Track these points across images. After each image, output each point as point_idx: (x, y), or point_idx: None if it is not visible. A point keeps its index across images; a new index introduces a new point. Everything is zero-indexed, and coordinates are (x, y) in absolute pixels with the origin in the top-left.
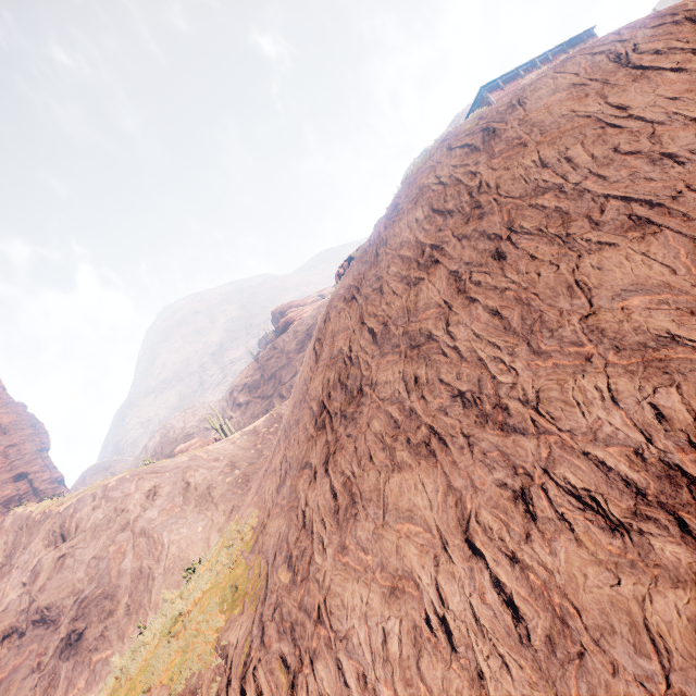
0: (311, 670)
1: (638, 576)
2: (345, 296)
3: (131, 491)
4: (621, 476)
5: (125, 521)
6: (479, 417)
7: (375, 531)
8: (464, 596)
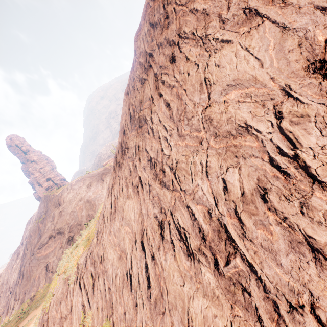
0: (98, 280)
1: (191, 285)
2: (126, 91)
3: (81, 185)
4: (199, 225)
5: (80, 197)
6: (154, 175)
7: (119, 227)
8: (137, 268)
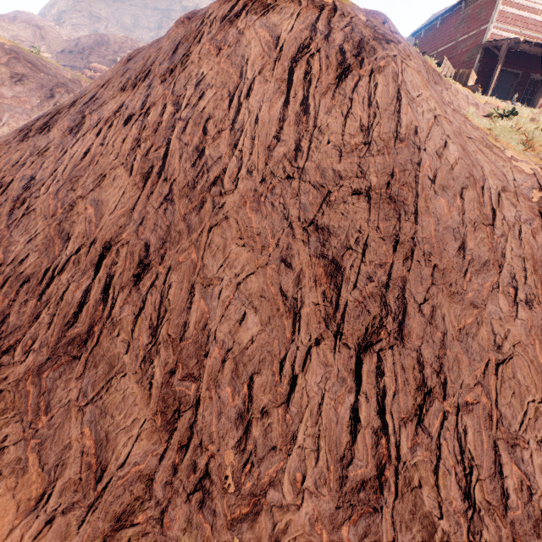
0: None
1: None
2: (134, 52)
3: (0, 60)
4: None
5: None
6: (17, 196)
7: None
8: None
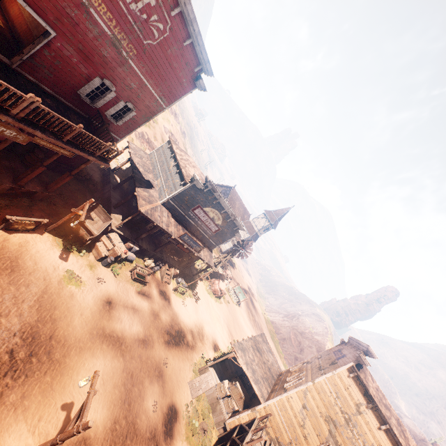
0: None
1: None
2: None
3: None
4: None
5: None
6: None
7: None
8: None
